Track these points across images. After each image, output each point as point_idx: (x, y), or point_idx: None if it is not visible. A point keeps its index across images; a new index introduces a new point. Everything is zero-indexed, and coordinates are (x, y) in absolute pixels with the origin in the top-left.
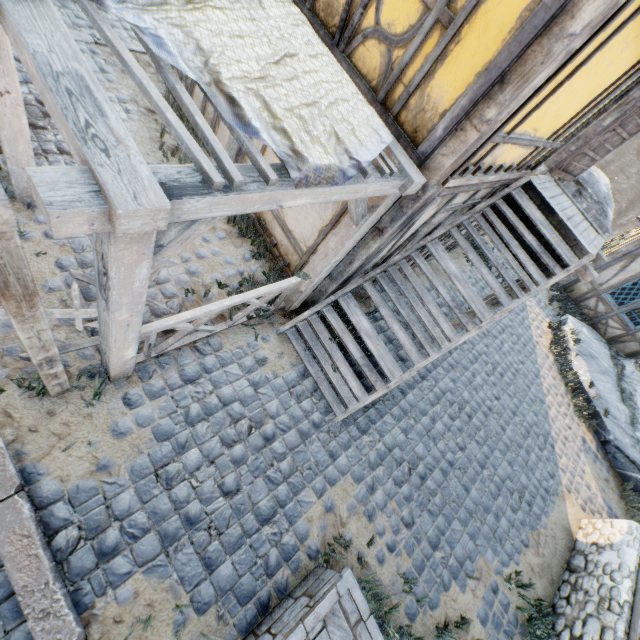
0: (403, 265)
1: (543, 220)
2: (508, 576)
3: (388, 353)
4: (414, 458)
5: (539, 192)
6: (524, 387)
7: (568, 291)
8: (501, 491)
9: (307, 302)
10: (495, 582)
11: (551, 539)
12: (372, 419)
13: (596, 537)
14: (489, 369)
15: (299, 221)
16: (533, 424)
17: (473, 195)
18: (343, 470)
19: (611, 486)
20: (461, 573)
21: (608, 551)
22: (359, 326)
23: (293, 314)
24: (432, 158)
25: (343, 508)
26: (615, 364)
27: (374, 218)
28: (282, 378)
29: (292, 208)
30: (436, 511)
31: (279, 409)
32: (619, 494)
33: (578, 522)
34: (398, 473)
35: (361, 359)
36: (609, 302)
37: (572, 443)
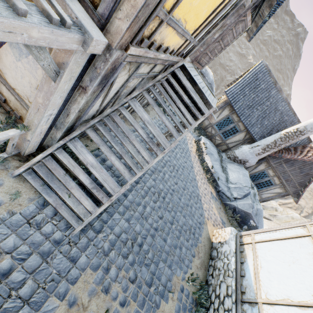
0: (114, 115)
1: (191, 88)
2: (188, 278)
3: (109, 177)
4: (135, 235)
5: (188, 71)
6: (187, 174)
7: (201, 125)
8: (181, 233)
9: (44, 146)
10: (182, 285)
11: (203, 247)
12: (105, 220)
13: (220, 239)
14: (171, 169)
15: (18, 80)
16: (192, 192)
17: (153, 68)
18: (83, 267)
19: (222, 210)
20: (165, 292)
21: (225, 245)
22: (86, 161)
23: (30, 157)
24: (111, 21)
25: (85, 296)
26: (219, 156)
27: (70, 75)
28: (19, 214)
29: (8, 67)
30: (150, 262)
31: (17, 242)
32: (224, 212)
33: (212, 233)
34: (125, 250)
35: (90, 184)
36: (216, 129)
37: (207, 196)
